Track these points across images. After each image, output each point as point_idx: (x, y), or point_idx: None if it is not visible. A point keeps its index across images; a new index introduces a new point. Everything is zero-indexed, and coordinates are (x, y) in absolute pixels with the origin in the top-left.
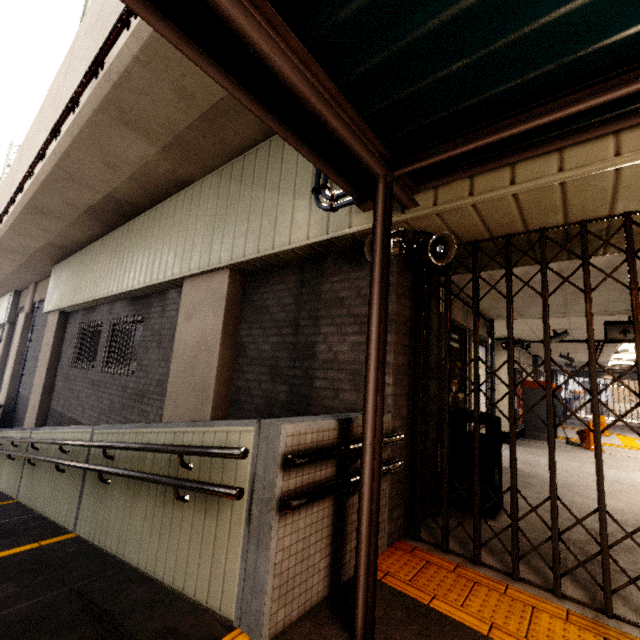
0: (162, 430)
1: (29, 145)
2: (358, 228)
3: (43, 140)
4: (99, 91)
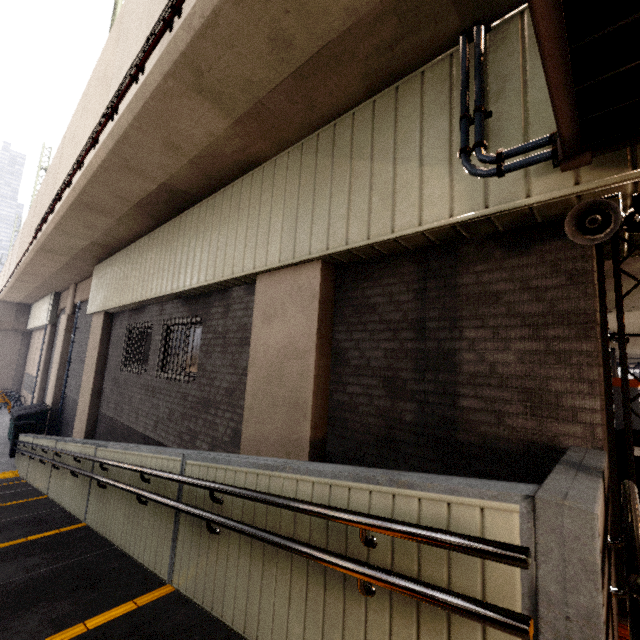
0: (305, 478)
1: (73, 136)
2: (544, 196)
3: (92, 126)
4: (174, 47)
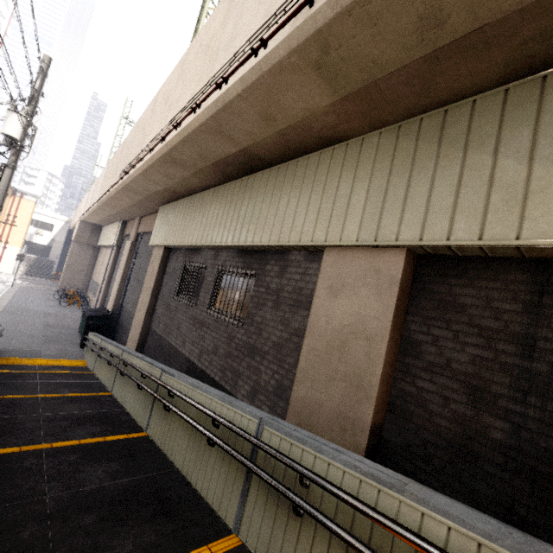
0: (436, 517)
1: (167, 97)
2: None
3: (192, 91)
4: (311, 23)
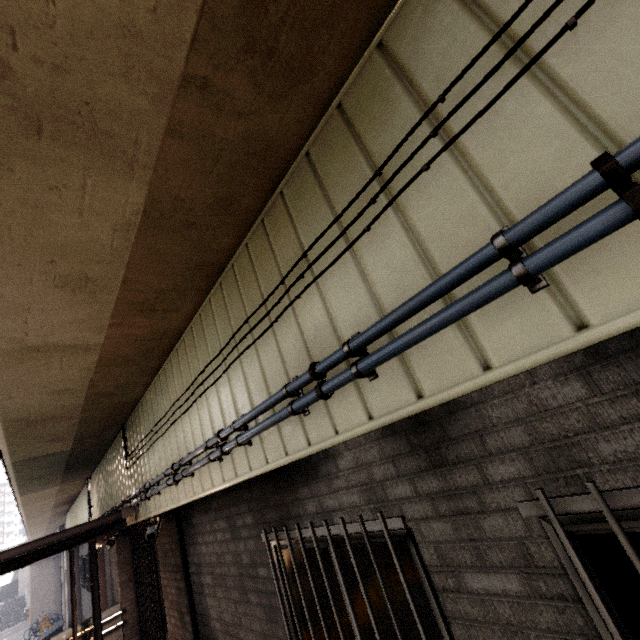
0: None
1: None
2: None
3: None
4: (20, 505)
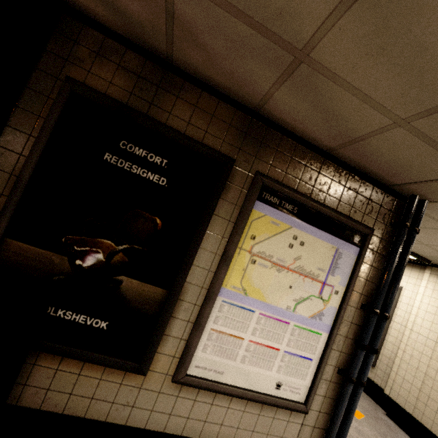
0: None
1: None
2: None
3: None
4: None
